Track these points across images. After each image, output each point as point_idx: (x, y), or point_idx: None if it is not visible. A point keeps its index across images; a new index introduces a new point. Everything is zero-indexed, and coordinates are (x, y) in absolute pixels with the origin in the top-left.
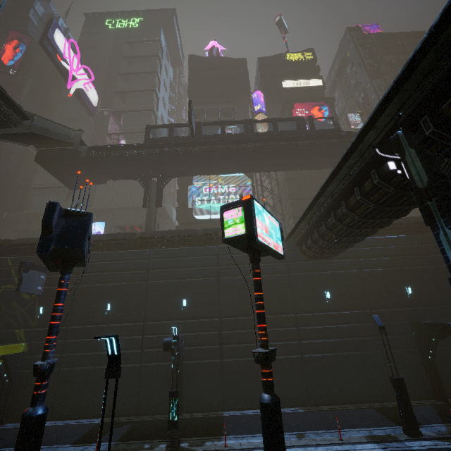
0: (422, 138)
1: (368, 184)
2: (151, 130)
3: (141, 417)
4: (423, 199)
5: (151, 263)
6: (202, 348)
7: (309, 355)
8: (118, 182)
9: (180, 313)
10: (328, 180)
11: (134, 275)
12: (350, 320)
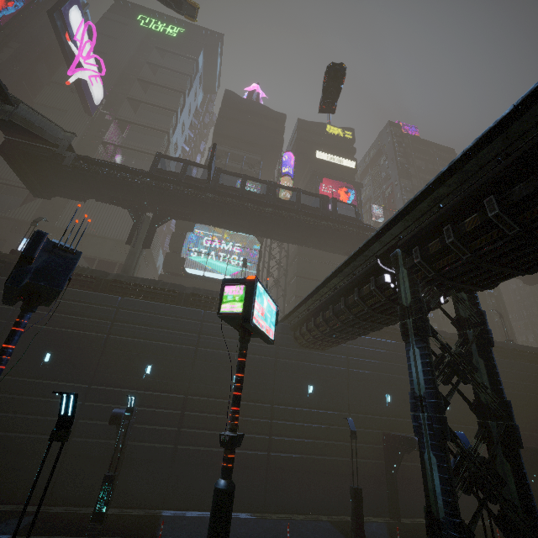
0: (412, 264)
1: (366, 288)
2: (161, 159)
3: (52, 508)
4: (405, 315)
5: (120, 314)
6: (156, 428)
7: (277, 454)
8: (99, 203)
9: (139, 382)
10: (334, 274)
11: (94, 324)
12: (327, 421)
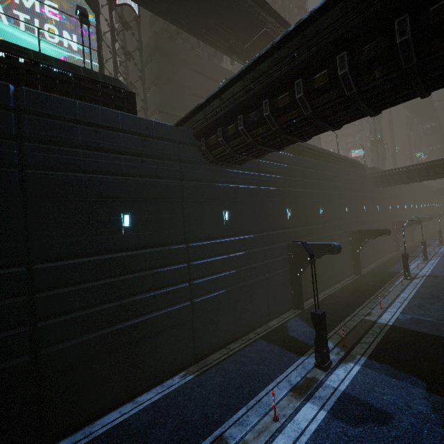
0: None
1: None
2: None
3: None
4: None
5: None
6: None
7: (201, 298)
8: None
9: None
10: None
11: None
12: (246, 247)
